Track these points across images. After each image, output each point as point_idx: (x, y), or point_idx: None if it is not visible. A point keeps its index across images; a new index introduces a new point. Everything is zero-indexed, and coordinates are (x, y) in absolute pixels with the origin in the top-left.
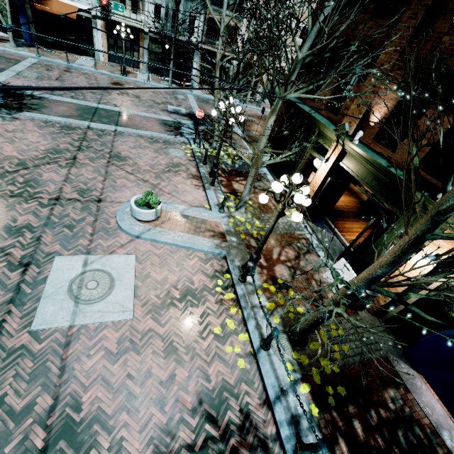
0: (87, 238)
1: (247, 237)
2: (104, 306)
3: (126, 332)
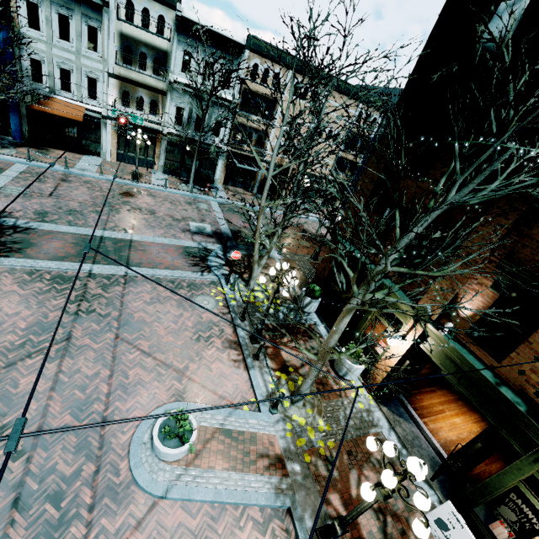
0: (83, 520)
1: (313, 459)
2: None
3: None
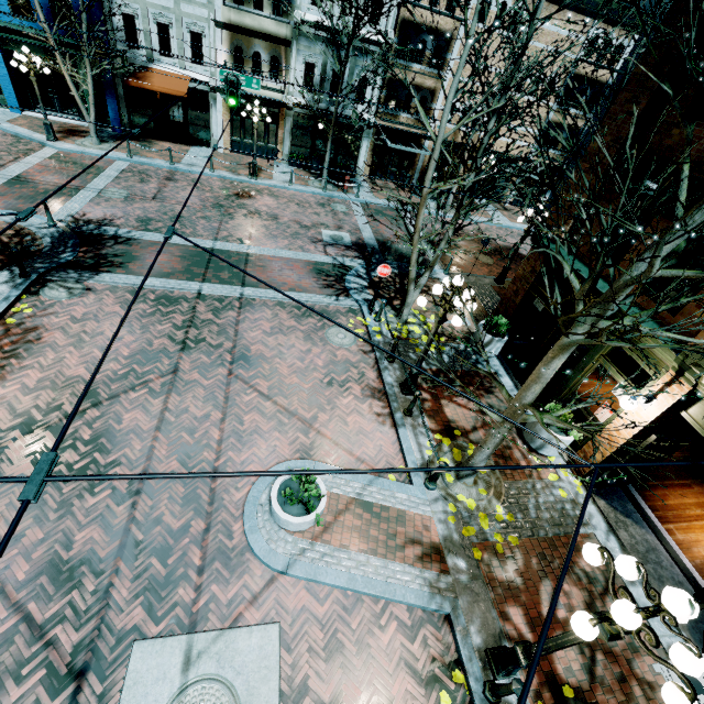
0: (192, 582)
1: (485, 556)
2: None
3: None
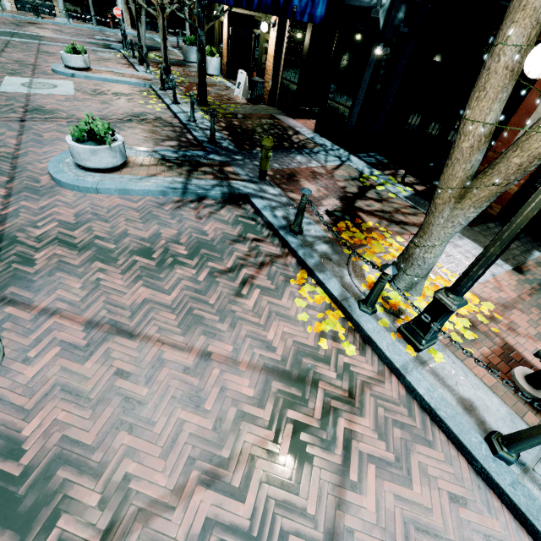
0: (29, 75)
1: None
2: (52, 91)
3: (71, 97)
